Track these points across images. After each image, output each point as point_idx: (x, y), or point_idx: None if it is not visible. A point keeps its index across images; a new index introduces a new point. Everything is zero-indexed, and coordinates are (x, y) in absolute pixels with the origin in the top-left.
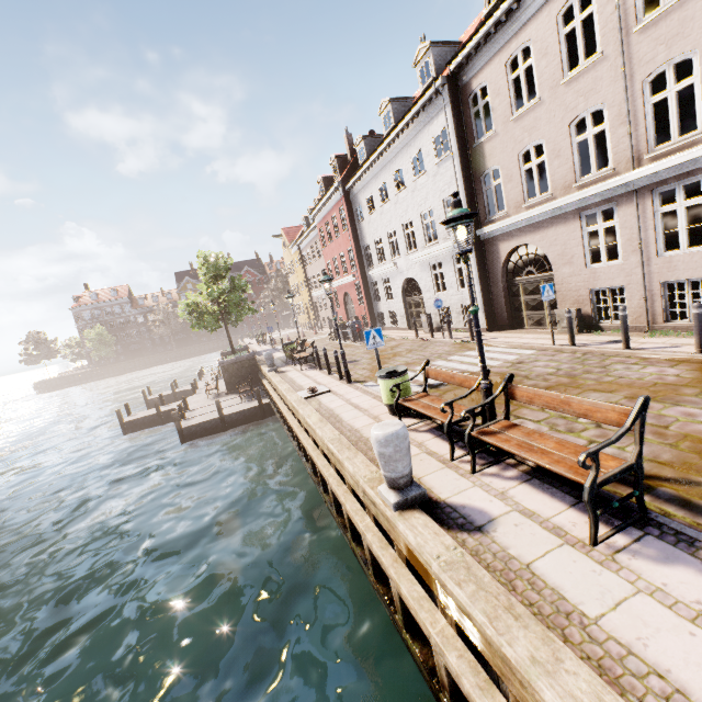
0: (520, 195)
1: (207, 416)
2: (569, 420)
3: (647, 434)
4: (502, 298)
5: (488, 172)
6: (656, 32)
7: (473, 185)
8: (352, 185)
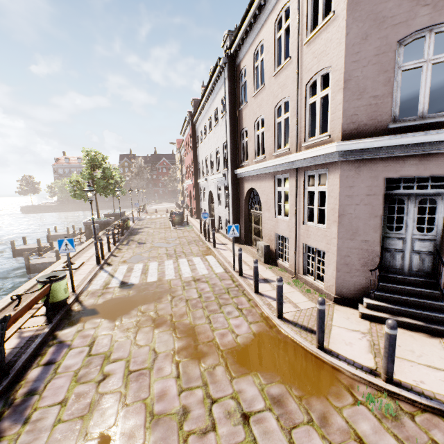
0: (253, 152)
1: (53, 258)
2: (102, 363)
3: (100, 410)
4: (243, 221)
5: (244, 131)
6: (314, 47)
7: (237, 138)
8: (196, 121)
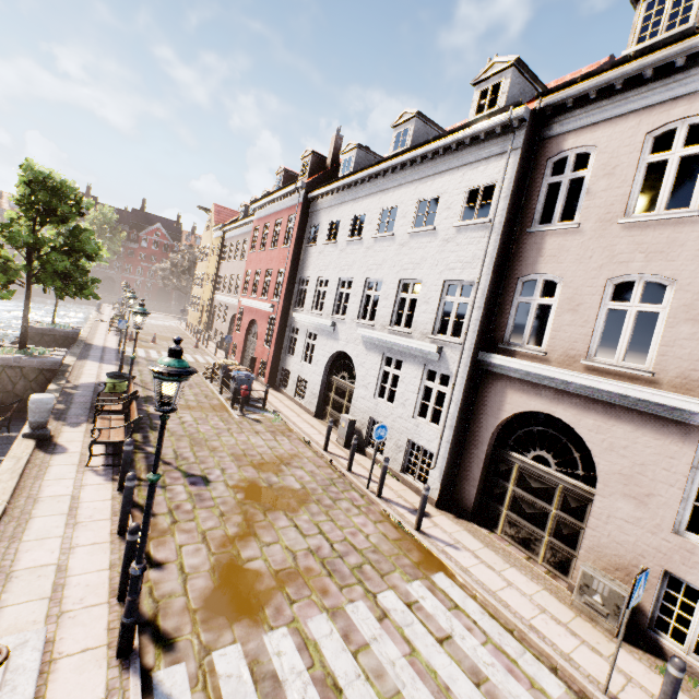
0: (583, 341)
1: None
2: None
3: None
4: (479, 469)
5: (536, 278)
6: None
7: (501, 284)
8: (319, 196)
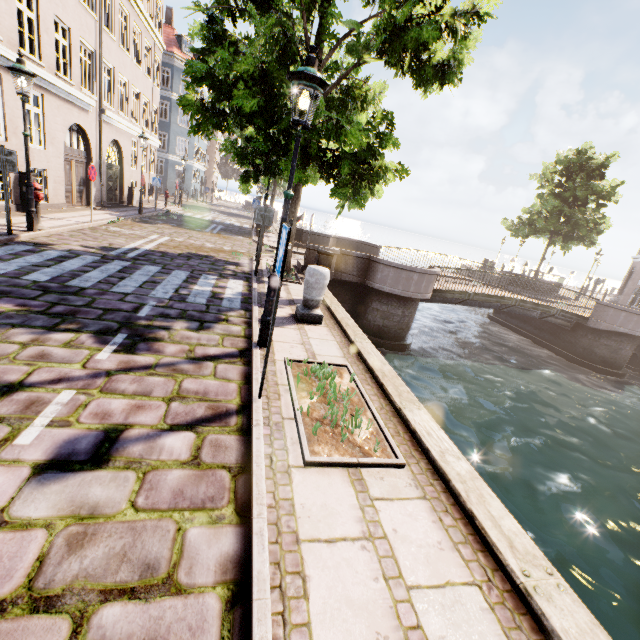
0: None
1: None
2: None
3: None
4: None
5: None
6: None
7: None
8: None
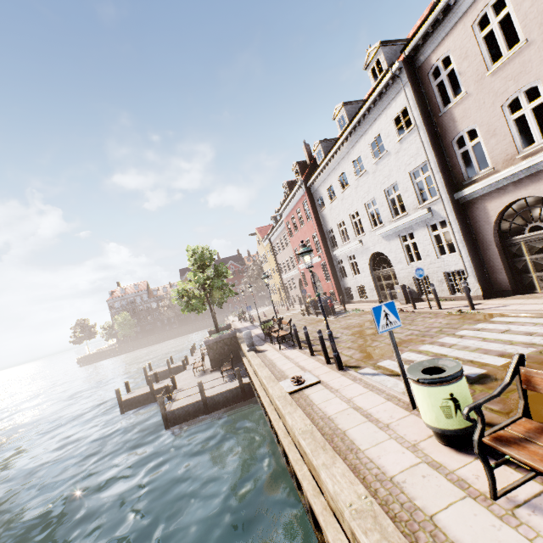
0: (510, 147)
1: (191, 397)
2: None
3: None
4: (498, 261)
5: (461, 135)
6: None
7: (443, 152)
8: (313, 182)
